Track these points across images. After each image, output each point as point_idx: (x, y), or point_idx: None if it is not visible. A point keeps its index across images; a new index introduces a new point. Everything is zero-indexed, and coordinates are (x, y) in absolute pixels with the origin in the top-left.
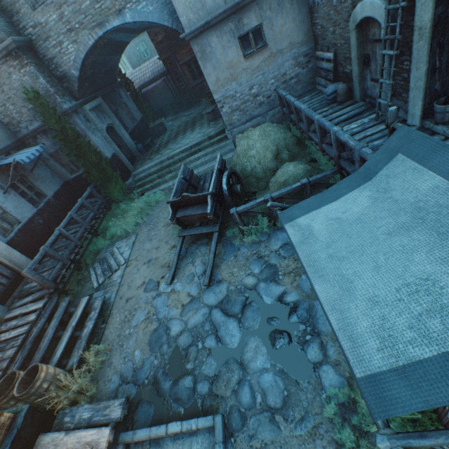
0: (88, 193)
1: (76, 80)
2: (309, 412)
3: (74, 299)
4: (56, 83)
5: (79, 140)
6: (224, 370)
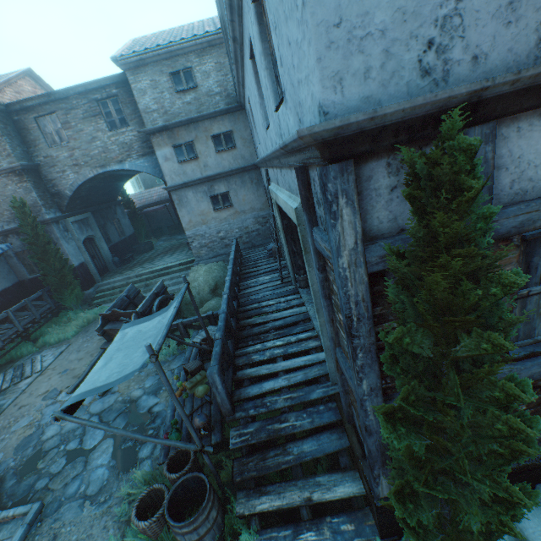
0: (36, 296)
1: (68, 198)
2: (112, 496)
3: None
4: (48, 197)
5: (49, 246)
6: (69, 467)
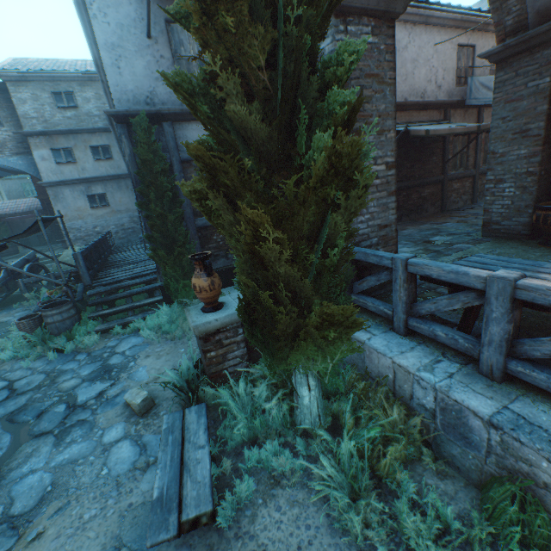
0: None
1: None
2: None
3: None
4: None
5: None
6: None
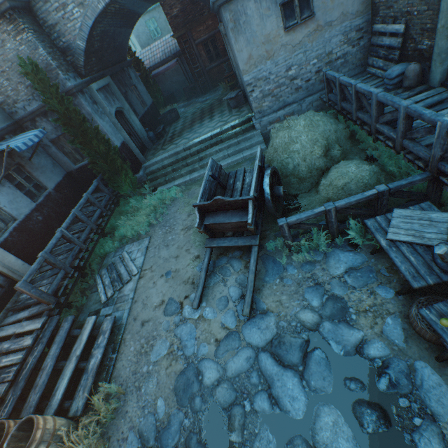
0: (94, 187)
1: (81, 53)
2: None
3: (77, 313)
4: (58, 56)
5: (85, 125)
6: None
